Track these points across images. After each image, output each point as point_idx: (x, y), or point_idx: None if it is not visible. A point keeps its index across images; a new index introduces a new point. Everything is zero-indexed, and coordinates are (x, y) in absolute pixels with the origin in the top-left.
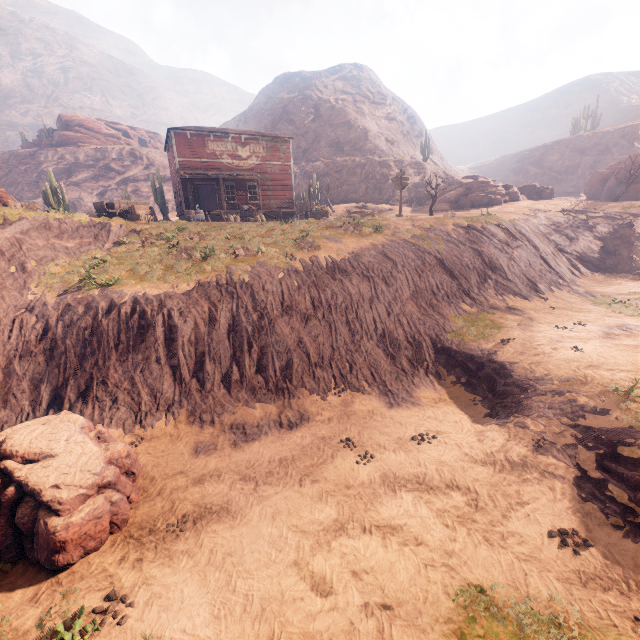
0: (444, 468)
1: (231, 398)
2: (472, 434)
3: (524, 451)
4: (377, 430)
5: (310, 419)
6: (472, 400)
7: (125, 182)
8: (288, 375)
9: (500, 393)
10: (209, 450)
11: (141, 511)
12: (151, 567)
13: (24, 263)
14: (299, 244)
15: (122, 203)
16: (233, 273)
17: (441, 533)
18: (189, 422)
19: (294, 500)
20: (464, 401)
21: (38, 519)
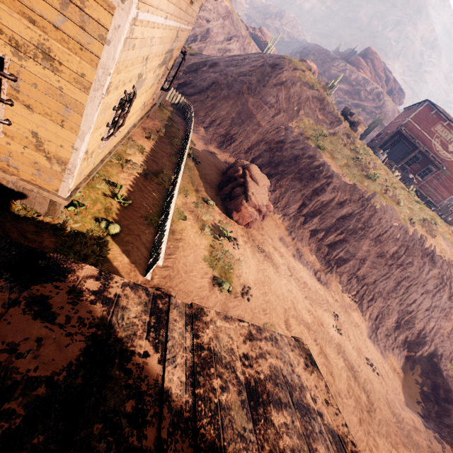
0: (369, 384)
1: (307, 241)
2: (399, 402)
3: (424, 445)
4: (352, 332)
5: (328, 289)
6: (418, 400)
7: (357, 106)
8: (339, 264)
9: (443, 422)
10: (284, 245)
11: (254, 231)
12: (247, 248)
13: (301, 109)
14: (425, 222)
15: (357, 117)
16: (374, 197)
17: (343, 388)
18: (286, 228)
19: (299, 297)
20: (412, 393)
21: (241, 196)
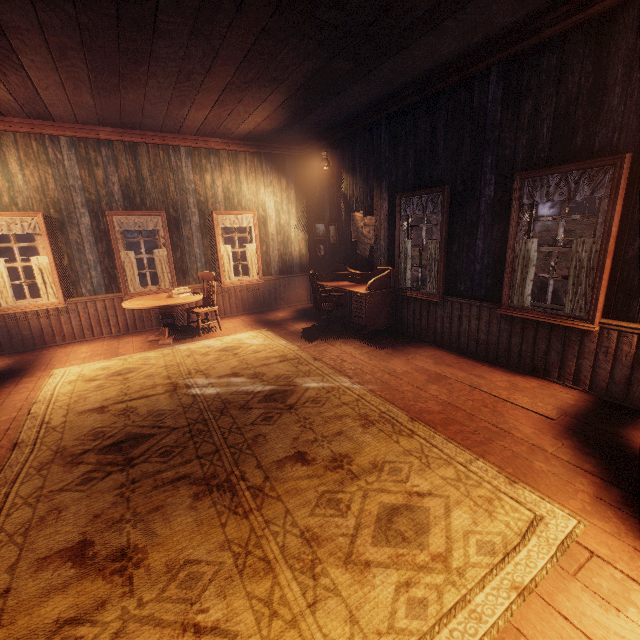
0: None
1: None
2: None
3: None
4: None
5: None
6: None
7: None
8: None
9: None
10: None
11: None
12: None
13: None
14: None
15: None
16: None
17: None
18: None
19: None
20: None
21: None
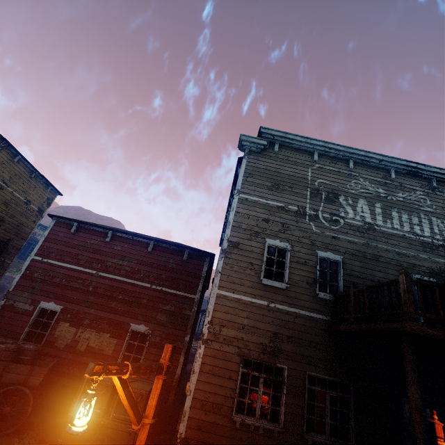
0: None
1: None
2: None
3: None
4: None
5: None
6: None
7: None
8: None
9: None
10: None
11: None
12: None
13: None
14: None
15: None
16: None
17: None
18: None
19: None
20: None
21: None
